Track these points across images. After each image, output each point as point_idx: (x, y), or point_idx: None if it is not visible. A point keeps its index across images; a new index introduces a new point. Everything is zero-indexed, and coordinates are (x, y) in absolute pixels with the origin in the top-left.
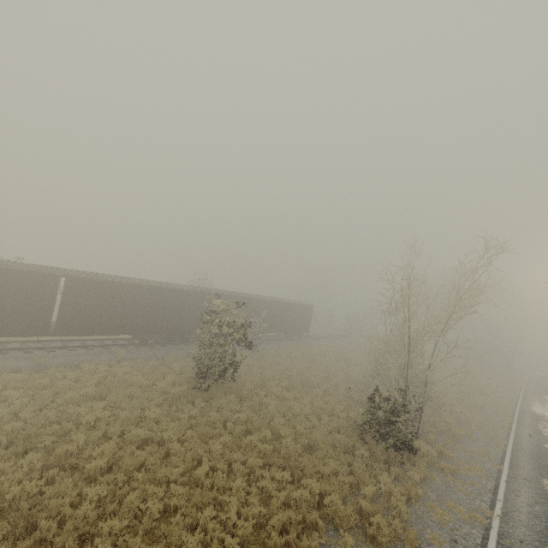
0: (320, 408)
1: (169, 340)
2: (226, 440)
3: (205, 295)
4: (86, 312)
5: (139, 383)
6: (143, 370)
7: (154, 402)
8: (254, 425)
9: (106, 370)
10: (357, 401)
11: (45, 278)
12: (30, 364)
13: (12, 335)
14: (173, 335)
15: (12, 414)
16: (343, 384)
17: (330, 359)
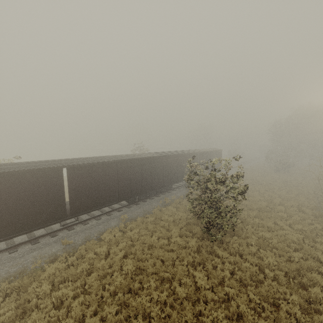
0: (301, 230)
1: (146, 196)
2: (295, 299)
3: (163, 158)
4: (89, 192)
5: (158, 244)
6: (147, 227)
7: (185, 262)
8: (291, 268)
9: (120, 235)
10: (311, 215)
11: (50, 172)
12: (61, 247)
13: (38, 227)
14: (149, 192)
15: (77, 322)
16: (289, 203)
17: (249, 184)
